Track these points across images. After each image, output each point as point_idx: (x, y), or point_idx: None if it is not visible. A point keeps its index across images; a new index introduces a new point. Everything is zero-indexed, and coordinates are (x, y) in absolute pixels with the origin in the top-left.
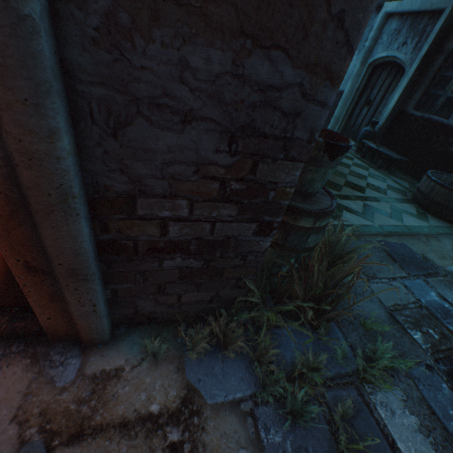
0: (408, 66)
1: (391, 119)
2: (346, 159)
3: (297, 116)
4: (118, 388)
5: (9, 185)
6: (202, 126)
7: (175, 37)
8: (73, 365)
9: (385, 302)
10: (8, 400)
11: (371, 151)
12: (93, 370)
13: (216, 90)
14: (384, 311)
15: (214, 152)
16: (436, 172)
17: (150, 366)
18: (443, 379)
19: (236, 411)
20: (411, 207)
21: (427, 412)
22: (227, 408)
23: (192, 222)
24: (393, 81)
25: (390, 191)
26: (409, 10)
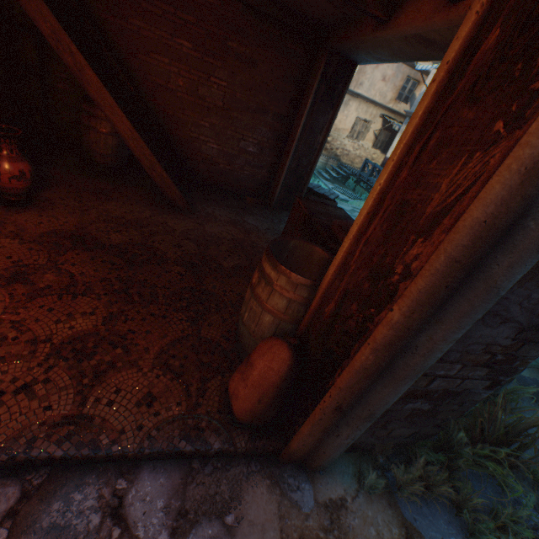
0: None
1: None
2: None
3: None
4: (349, 519)
5: (387, 359)
6: (509, 324)
7: (534, 285)
8: (307, 490)
9: None
10: (270, 522)
11: None
12: (322, 497)
13: (533, 307)
14: None
15: (504, 338)
16: None
17: (366, 498)
18: None
19: None
20: None
21: None
22: None
23: (451, 378)
24: None
25: None
26: None
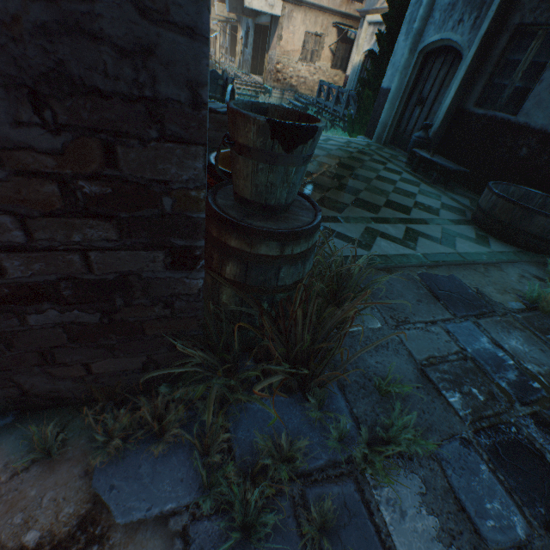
0: (465, 50)
1: (448, 120)
2: (392, 174)
3: (149, 55)
4: None
5: None
6: None
7: None
8: None
9: (416, 355)
10: None
11: (424, 163)
12: None
13: None
14: (413, 367)
15: (14, 126)
16: (501, 183)
17: (42, 470)
18: (483, 458)
19: (164, 531)
20: (469, 229)
21: (454, 509)
22: (150, 528)
23: (43, 252)
24: (450, 71)
25: (444, 211)
26: None
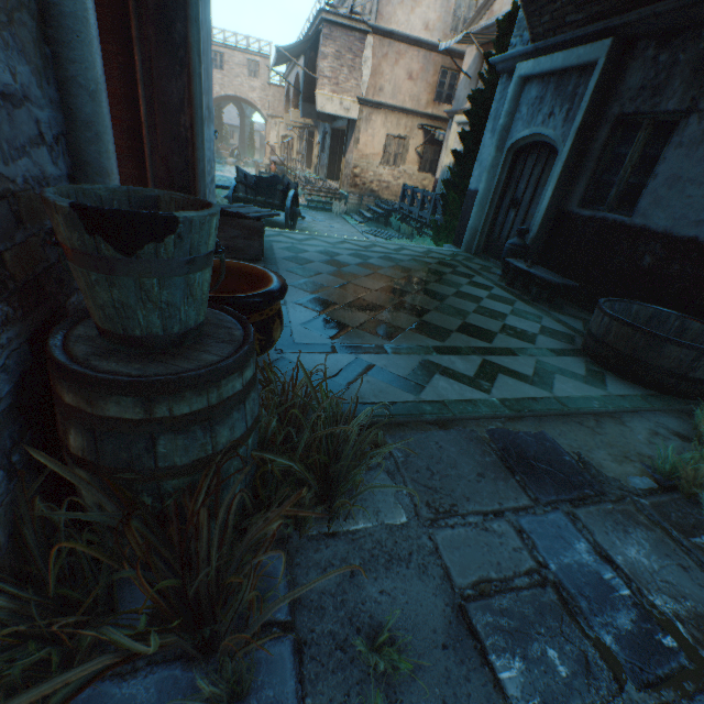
0: (560, 144)
1: (548, 224)
2: (478, 289)
3: None
4: None
5: None
6: None
7: None
8: None
9: (457, 576)
10: None
11: (522, 275)
12: None
13: None
14: (446, 603)
15: None
16: (618, 300)
17: None
18: None
19: None
20: (578, 362)
21: None
22: None
23: None
24: (545, 168)
25: (544, 337)
26: (550, 69)
